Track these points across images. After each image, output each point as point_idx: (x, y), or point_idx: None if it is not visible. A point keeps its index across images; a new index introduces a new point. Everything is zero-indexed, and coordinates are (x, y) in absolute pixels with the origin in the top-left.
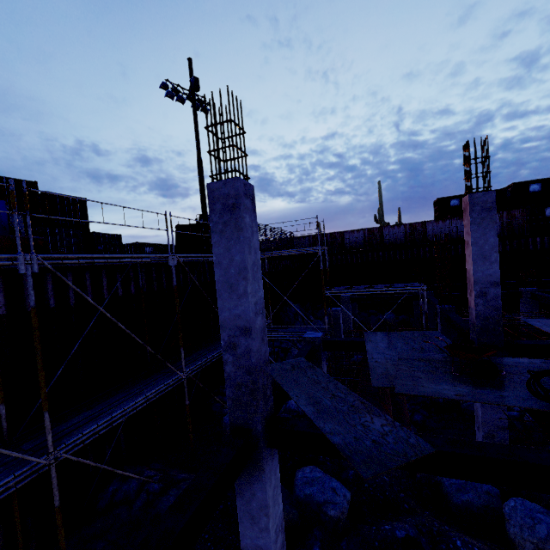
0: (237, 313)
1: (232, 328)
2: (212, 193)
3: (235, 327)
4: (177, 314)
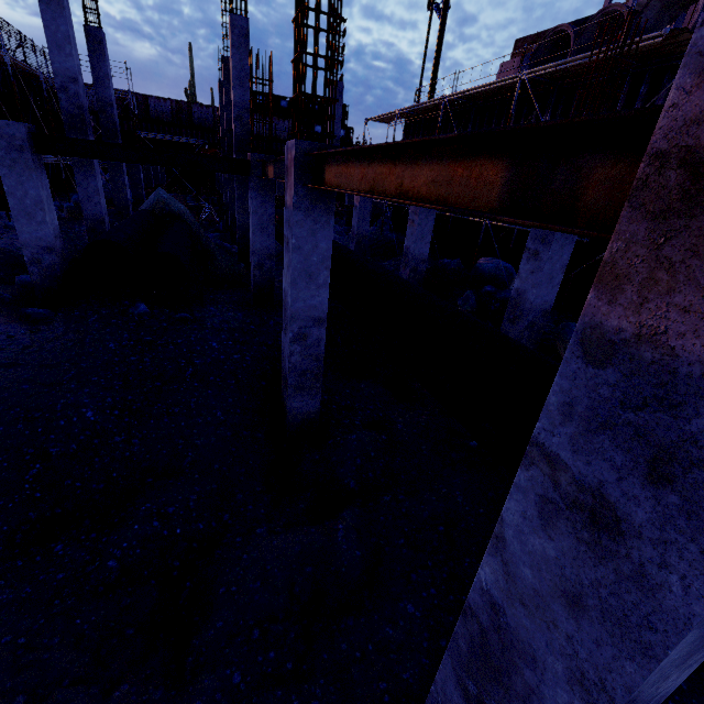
0: (106, 96)
1: (103, 103)
2: (87, 31)
3: (105, 103)
4: (19, 106)
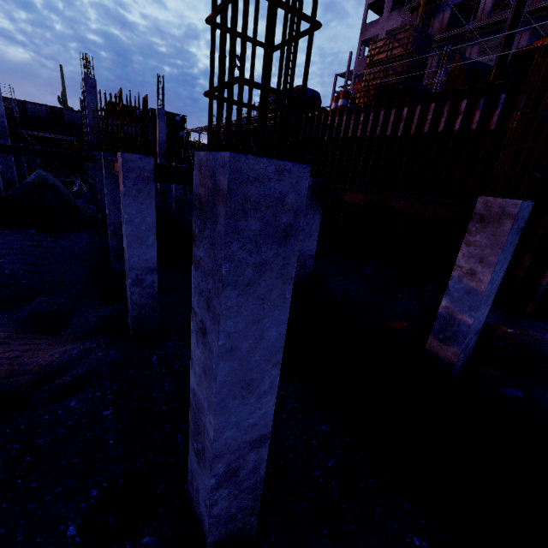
0: None
1: None
2: None
3: None
4: None
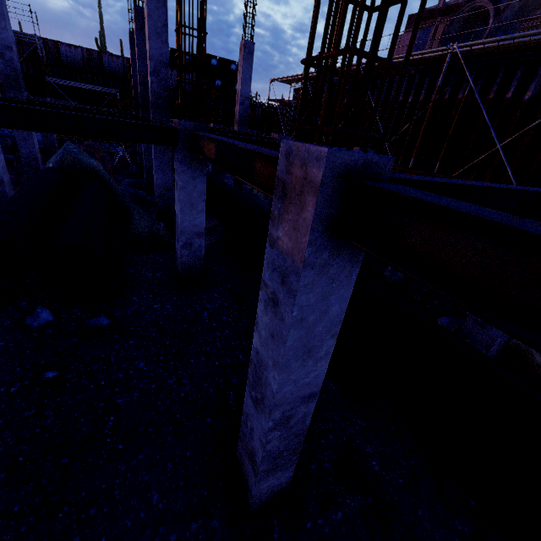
0: (2, 37)
1: (0, 45)
2: None
3: (2, 45)
4: None
